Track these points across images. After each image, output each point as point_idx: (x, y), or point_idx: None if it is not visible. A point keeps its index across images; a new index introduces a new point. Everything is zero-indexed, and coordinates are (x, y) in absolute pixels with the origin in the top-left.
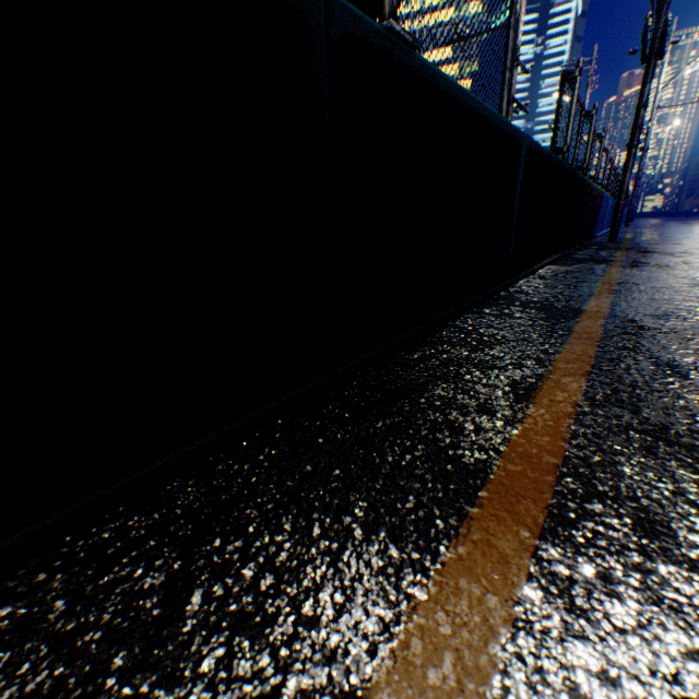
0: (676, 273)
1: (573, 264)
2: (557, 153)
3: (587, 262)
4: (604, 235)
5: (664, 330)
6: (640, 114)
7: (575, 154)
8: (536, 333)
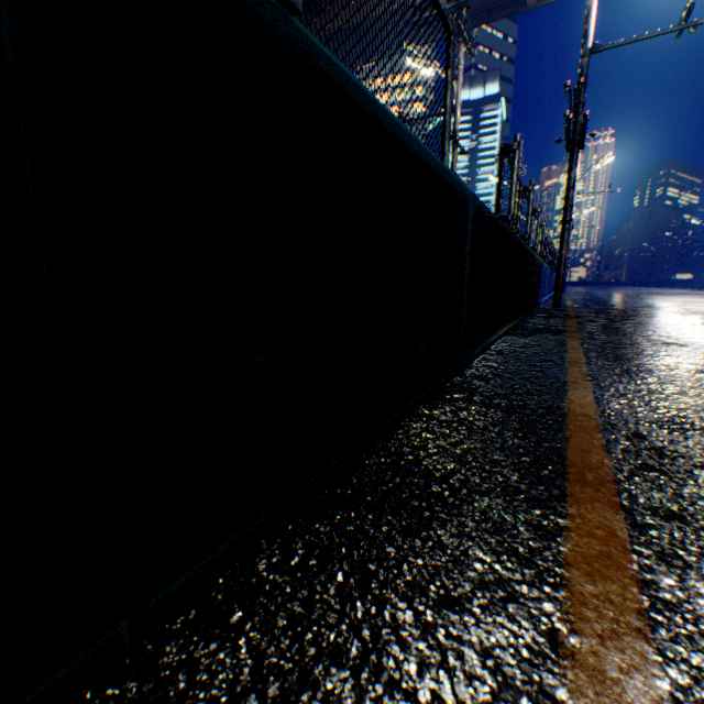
0: (640, 349)
1: (529, 335)
2: (502, 221)
3: (542, 332)
4: (546, 301)
5: (696, 458)
6: (570, 194)
7: (517, 225)
8: (515, 469)
